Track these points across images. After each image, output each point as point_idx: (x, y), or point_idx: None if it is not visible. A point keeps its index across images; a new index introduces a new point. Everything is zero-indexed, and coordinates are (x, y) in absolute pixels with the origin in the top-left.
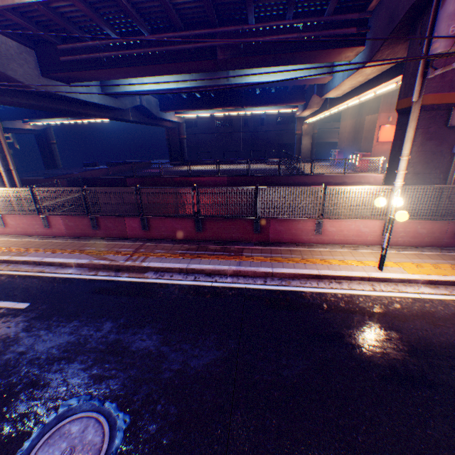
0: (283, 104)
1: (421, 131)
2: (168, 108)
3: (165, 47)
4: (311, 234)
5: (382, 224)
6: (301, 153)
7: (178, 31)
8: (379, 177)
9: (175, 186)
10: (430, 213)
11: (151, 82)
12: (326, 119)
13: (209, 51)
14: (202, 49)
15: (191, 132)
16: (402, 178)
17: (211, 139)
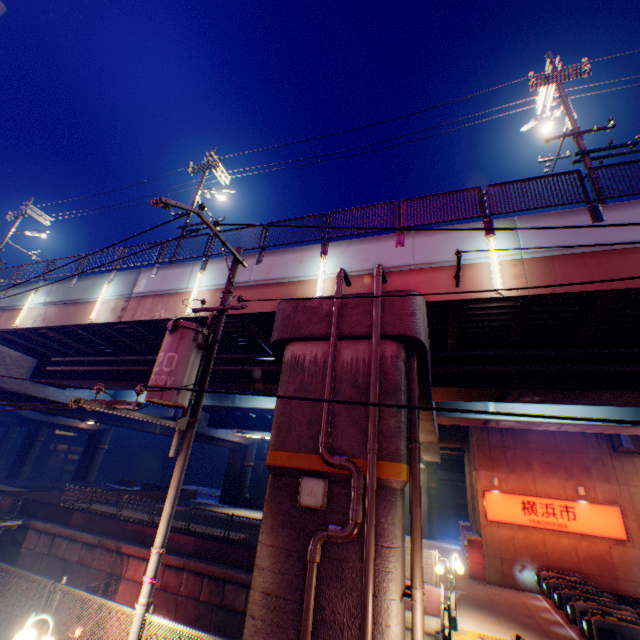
0: None
1: (273, 504)
2: (218, 423)
3: (130, 366)
4: None
5: None
6: None
7: (146, 354)
8: (438, 593)
9: (126, 537)
10: None
11: None
12: None
13: None
14: None
15: None
16: (146, 593)
17: None
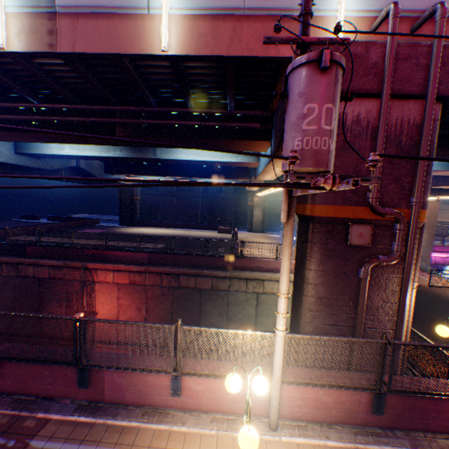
0: (229, 178)
1: (319, 245)
2: (114, 171)
3: (56, 117)
4: (168, 393)
5: (270, 384)
6: (253, 222)
7: (72, 103)
8: None
9: (87, 259)
10: (332, 376)
11: (73, 147)
12: (280, 192)
13: (108, 126)
14: (101, 123)
15: (151, 193)
16: (283, 324)
17: (170, 201)
